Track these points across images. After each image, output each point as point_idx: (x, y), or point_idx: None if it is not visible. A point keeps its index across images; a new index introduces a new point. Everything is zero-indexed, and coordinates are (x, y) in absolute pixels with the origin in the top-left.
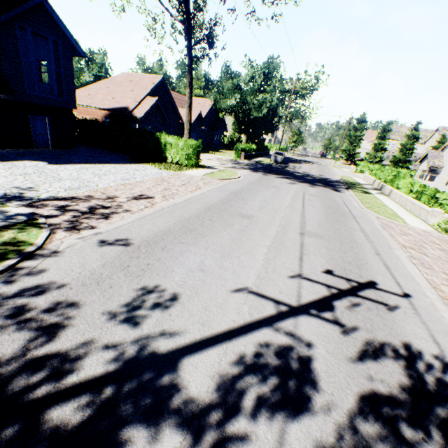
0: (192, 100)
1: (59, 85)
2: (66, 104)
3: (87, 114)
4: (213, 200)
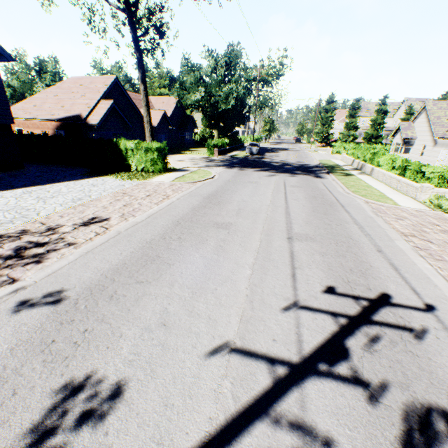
0: (155, 99)
1: None
2: None
3: (35, 128)
4: (184, 210)
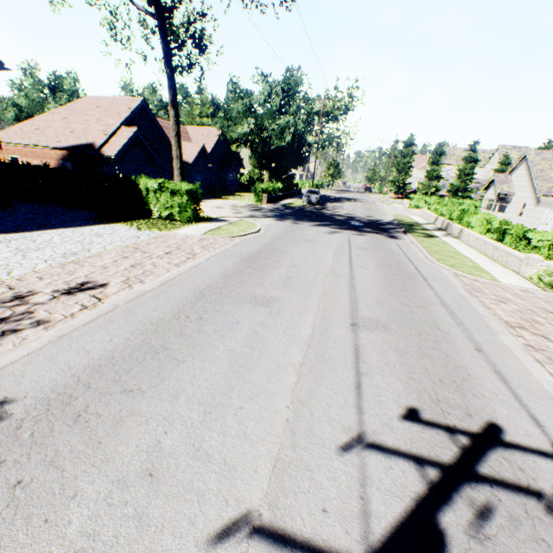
0: (193, 130)
1: None
2: None
3: (35, 157)
4: (212, 276)
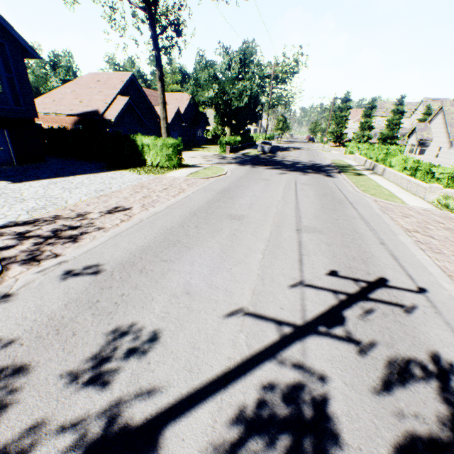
0: (169, 96)
1: (14, 93)
2: (24, 114)
3: (54, 122)
4: (199, 203)
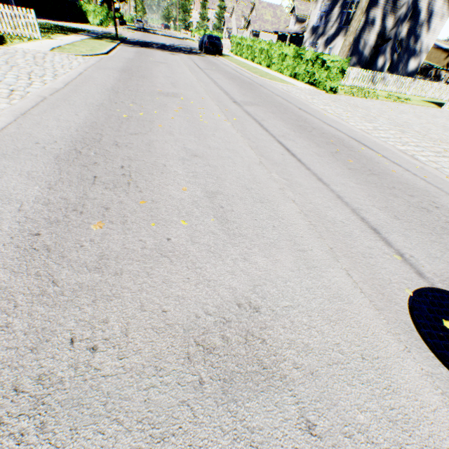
0: None
1: None
2: None
3: None
4: (140, 36)
